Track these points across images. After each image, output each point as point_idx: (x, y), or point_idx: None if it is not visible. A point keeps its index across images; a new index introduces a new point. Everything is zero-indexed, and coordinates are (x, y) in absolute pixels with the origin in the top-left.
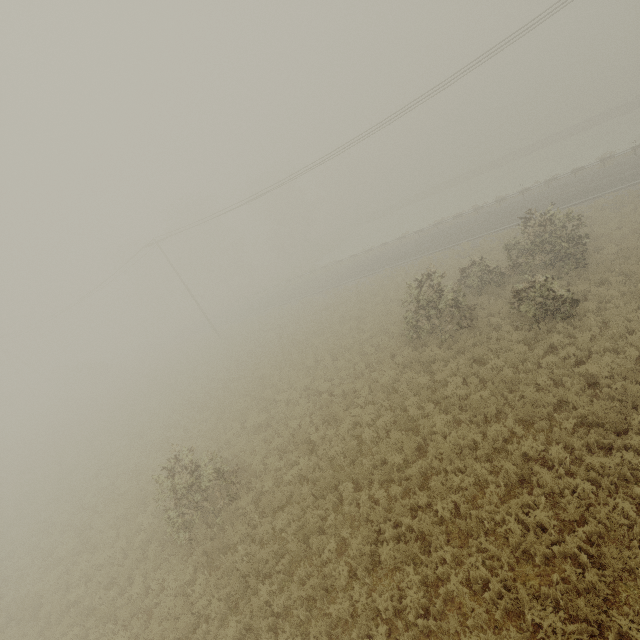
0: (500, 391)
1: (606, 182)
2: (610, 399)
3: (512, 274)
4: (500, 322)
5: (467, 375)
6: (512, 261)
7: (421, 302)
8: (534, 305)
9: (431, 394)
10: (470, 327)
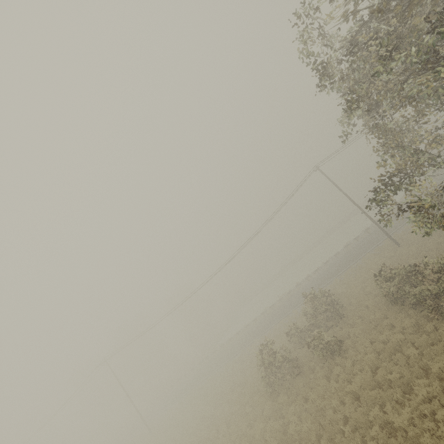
0: (318, 419)
1: (349, 259)
2: (367, 405)
3: (314, 328)
4: (314, 365)
5: (302, 412)
6: (310, 321)
7: (265, 364)
8: (320, 350)
9: (283, 436)
10: (302, 373)
